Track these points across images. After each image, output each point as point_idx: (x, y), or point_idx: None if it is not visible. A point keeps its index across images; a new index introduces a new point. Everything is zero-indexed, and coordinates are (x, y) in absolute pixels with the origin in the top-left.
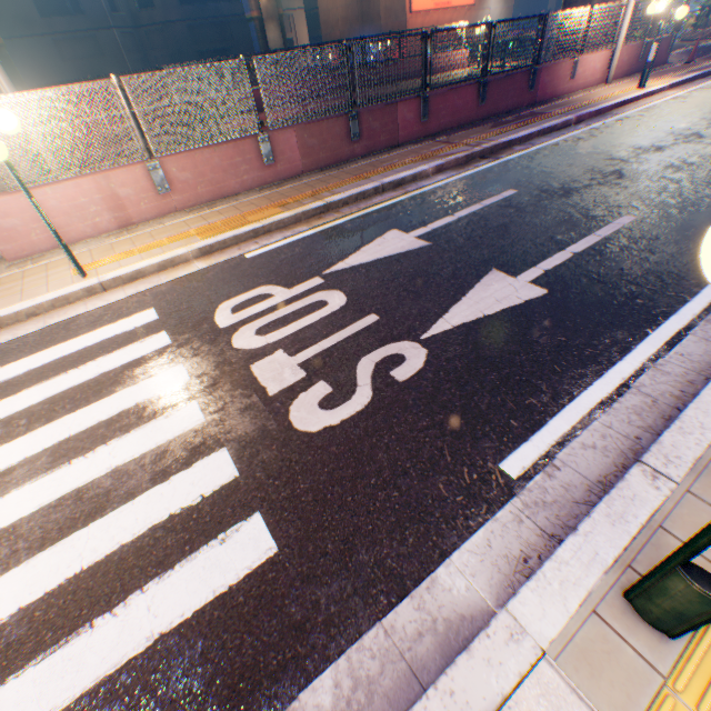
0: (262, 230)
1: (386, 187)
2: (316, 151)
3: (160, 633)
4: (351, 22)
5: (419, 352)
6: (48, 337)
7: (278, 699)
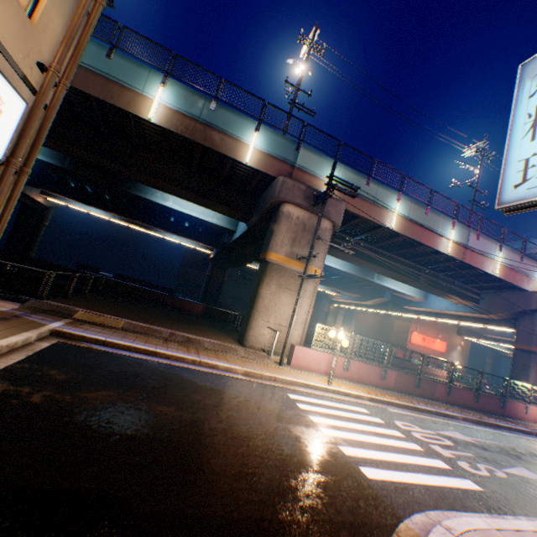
0: (390, 402)
1: (439, 412)
2: (399, 383)
3: (457, 486)
4: (373, 331)
5: (501, 472)
6: (328, 398)
7: (508, 513)
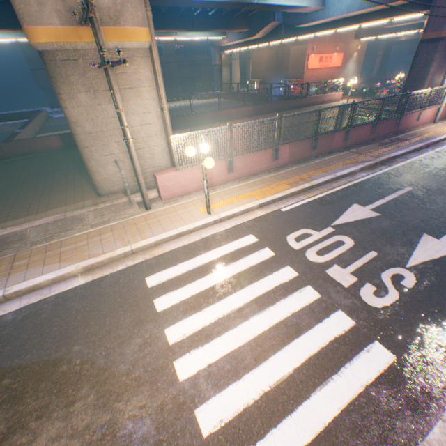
0: (284, 196)
1: (337, 177)
2: (295, 154)
3: (365, 384)
4: (270, 70)
5: (409, 274)
6: (206, 243)
7: (433, 414)
